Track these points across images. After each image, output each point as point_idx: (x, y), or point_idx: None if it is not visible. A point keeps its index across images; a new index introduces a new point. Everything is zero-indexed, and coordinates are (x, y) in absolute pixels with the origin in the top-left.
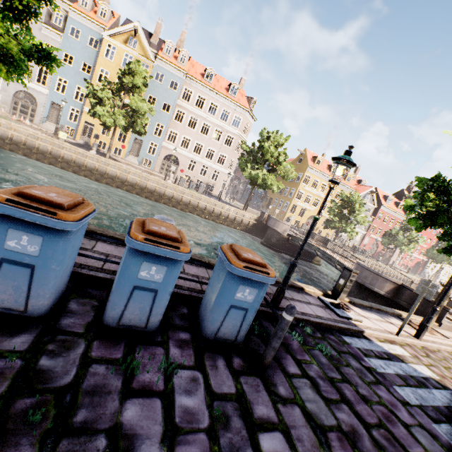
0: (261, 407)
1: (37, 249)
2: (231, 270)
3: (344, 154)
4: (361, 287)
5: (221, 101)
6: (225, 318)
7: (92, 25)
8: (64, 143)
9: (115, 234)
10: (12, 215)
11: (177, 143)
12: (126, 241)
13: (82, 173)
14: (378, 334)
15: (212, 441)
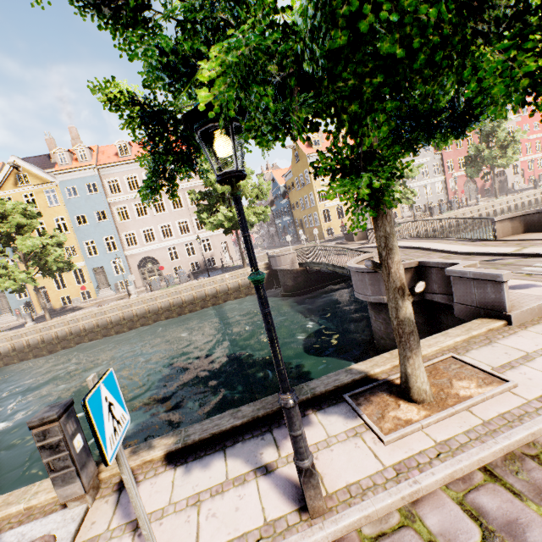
0: None
1: None
2: None
3: None
4: (373, 305)
5: None
6: None
7: None
8: None
9: None
10: None
11: (140, 242)
12: None
13: (31, 355)
14: None
15: None
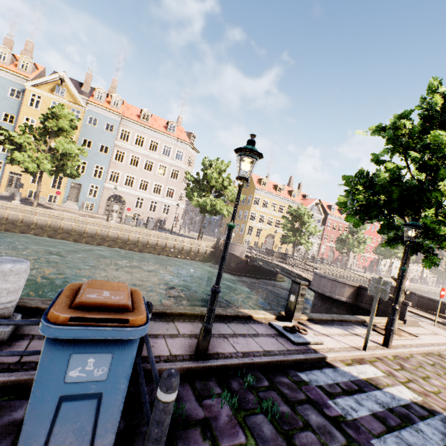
0: None
1: None
2: (43, 332)
3: (246, 144)
4: (323, 297)
5: (161, 138)
6: (55, 426)
7: (12, 77)
8: None
9: None
10: None
11: (120, 182)
12: None
13: (3, 227)
14: (343, 355)
15: None
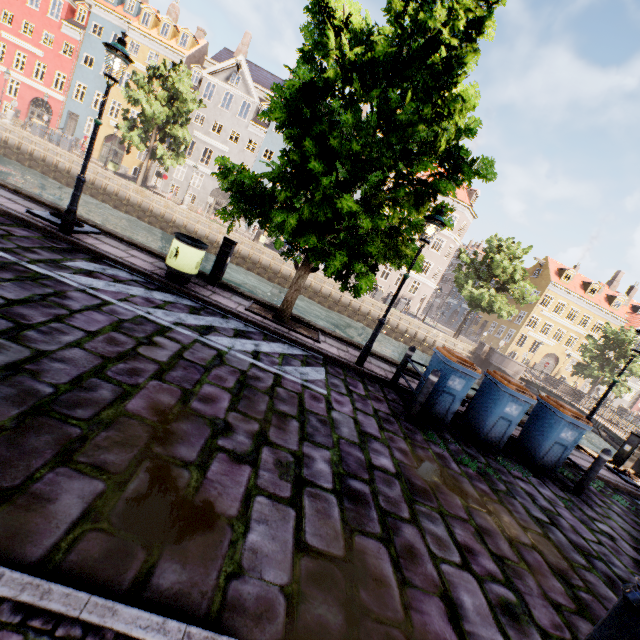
0: (588, 511)
1: (460, 387)
2: (561, 416)
3: None
4: None
5: None
6: (549, 450)
7: None
8: (265, 248)
9: (413, 369)
10: (458, 369)
11: None
12: (503, 388)
13: (277, 280)
14: None
15: (570, 512)
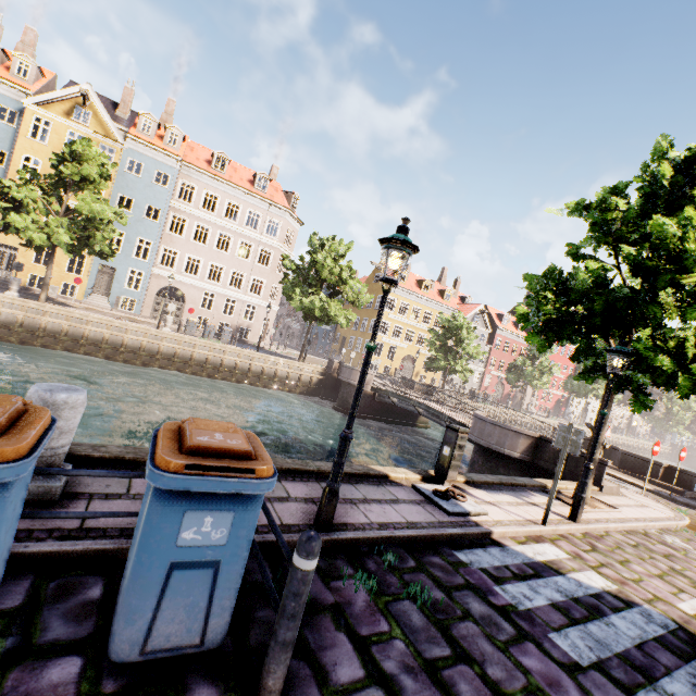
0: None
1: None
2: (153, 482)
3: (396, 232)
4: (486, 452)
5: (244, 199)
6: (163, 599)
7: (2, 88)
8: None
9: None
10: None
11: (178, 267)
12: None
13: None
14: (514, 531)
15: None
